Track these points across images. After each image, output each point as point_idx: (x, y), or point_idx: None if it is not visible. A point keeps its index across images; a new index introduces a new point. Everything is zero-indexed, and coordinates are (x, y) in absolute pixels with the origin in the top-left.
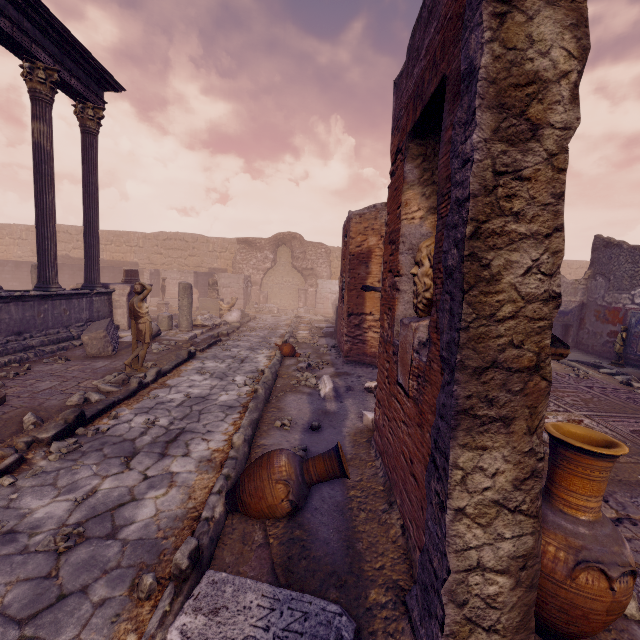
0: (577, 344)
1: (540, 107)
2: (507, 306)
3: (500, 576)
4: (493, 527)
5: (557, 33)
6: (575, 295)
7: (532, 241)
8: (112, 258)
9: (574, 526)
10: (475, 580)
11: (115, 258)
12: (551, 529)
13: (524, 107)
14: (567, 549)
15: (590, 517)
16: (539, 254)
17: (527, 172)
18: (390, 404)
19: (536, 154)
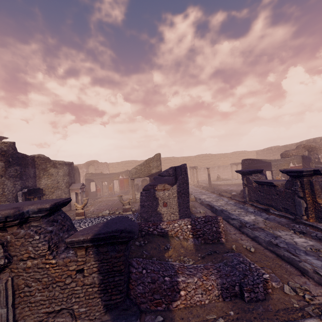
0: None
1: None
2: None
3: None
4: None
5: None
6: None
7: None
8: None
9: None
10: None
11: None
12: None
13: None
14: None
15: None
16: None
17: None
18: None
19: None
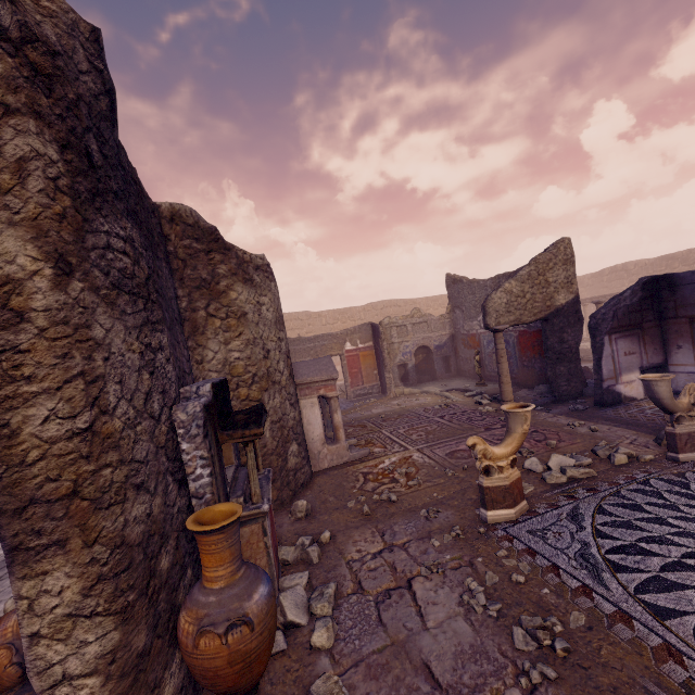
0: (459, 371)
1: (21, 298)
2: (36, 451)
3: (90, 678)
4: (75, 637)
5: (22, 245)
6: (445, 329)
7: (48, 395)
8: None
9: (207, 597)
10: (65, 692)
11: None
12: (191, 607)
13: (7, 301)
14: (195, 621)
15: (222, 584)
16: (57, 403)
17: (26, 346)
18: None
19: (29, 332)
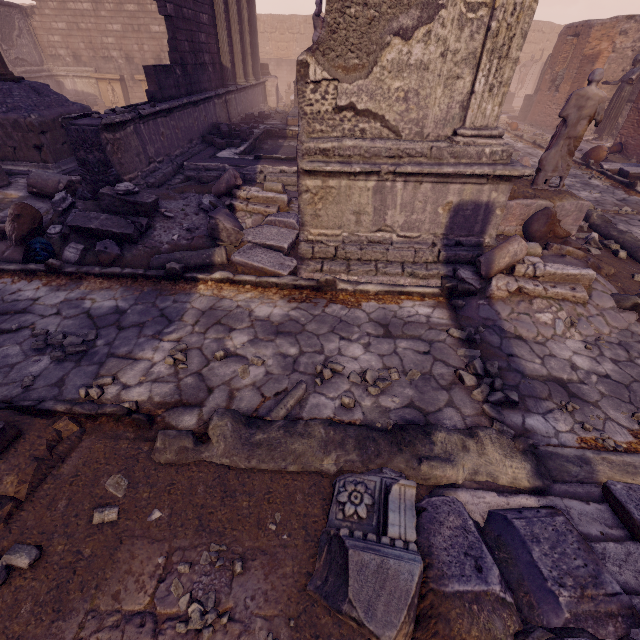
0: None
1: None
2: None
3: None
4: None
5: None
6: None
7: None
8: (277, 49)
9: None
10: None
11: (280, 48)
12: None
13: None
14: None
15: None
16: None
17: None
18: (636, 131)
19: None
